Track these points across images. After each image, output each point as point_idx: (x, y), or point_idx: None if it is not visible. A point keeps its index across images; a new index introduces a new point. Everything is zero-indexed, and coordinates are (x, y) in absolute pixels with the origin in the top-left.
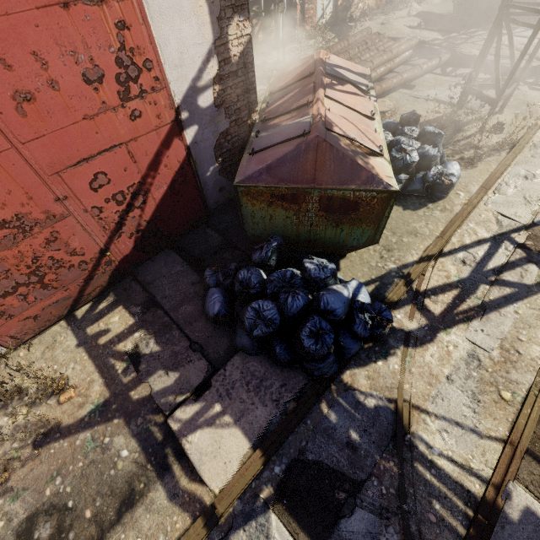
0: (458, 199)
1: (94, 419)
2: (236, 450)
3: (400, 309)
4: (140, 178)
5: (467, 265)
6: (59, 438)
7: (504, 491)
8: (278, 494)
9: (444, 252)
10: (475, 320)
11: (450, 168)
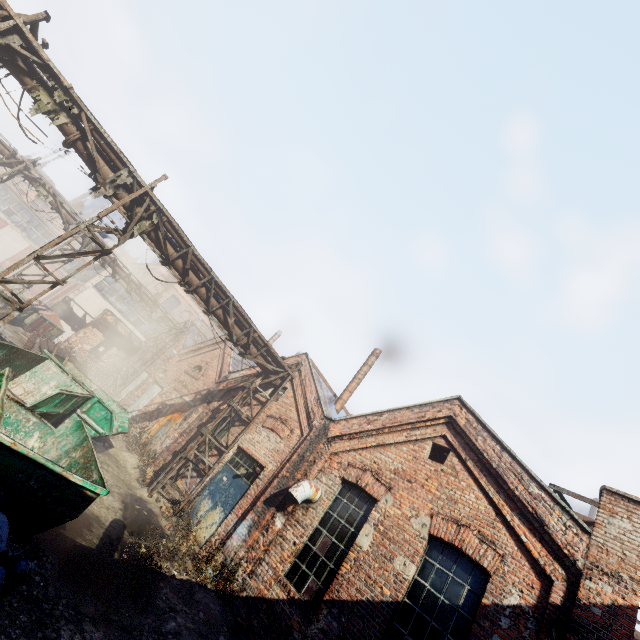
0: None
1: None
2: None
3: None
4: None
5: None
6: None
7: None
8: None
9: None
10: None
11: None
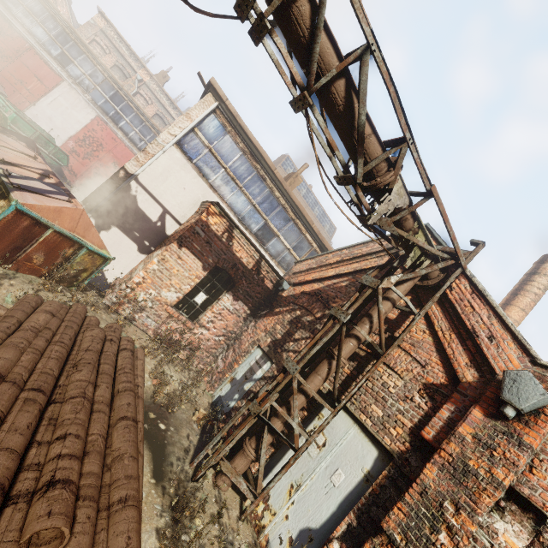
0: None
1: None
2: None
3: None
4: None
5: None
6: None
7: None
8: None
9: None
10: None
11: None
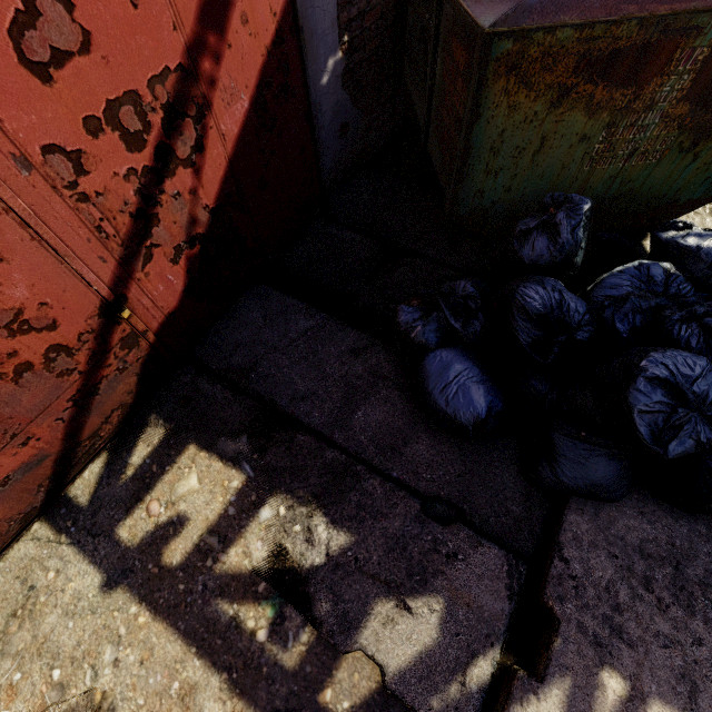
0: None
1: None
2: None
3: None
4: (181, 51)
5: None
6: None
7: None
8: None
9: None
10: None
11: None
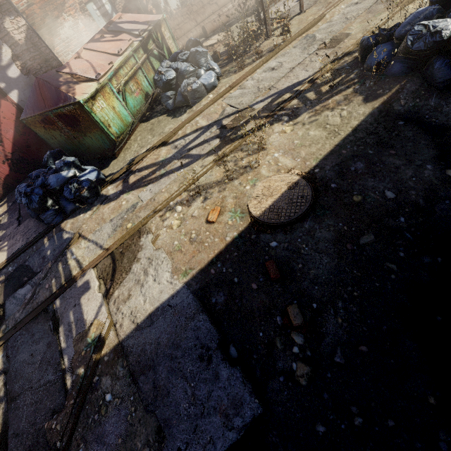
0: (206, 101)
1: None
2: (0, 261)
3: (114, 183)
4: None
5: (177, 148)
6: None
7: (84, 273)
8: (6, 279)
9: (169, 143)
10: (152, 184)
11: (203, 77)
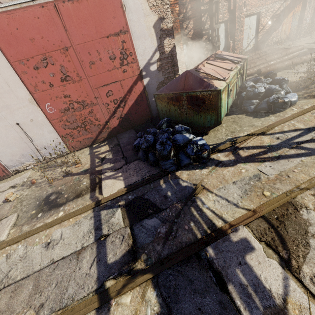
0: (291, 111)
1: (81, 173)
2: (118, 187)
3: (222, 153)
4: (124, 95)
5: (279, 139)
6: (70, 176)
7: (235, 228)
8: (126, 205)
9: (266, 134)
10: (268, 162)
11: (288, 95)
